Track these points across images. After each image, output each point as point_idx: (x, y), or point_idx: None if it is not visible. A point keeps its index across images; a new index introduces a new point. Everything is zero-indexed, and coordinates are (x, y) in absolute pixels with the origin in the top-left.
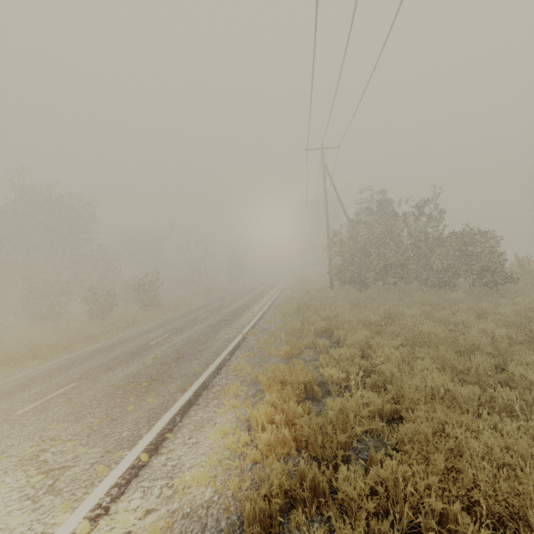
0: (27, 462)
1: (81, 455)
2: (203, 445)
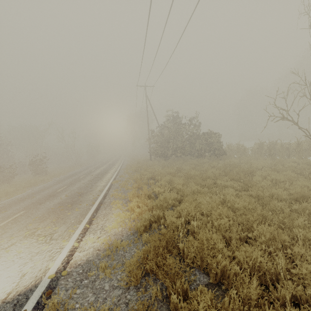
0: (29, 236)
1: (56, 229)
2: (110, 219)
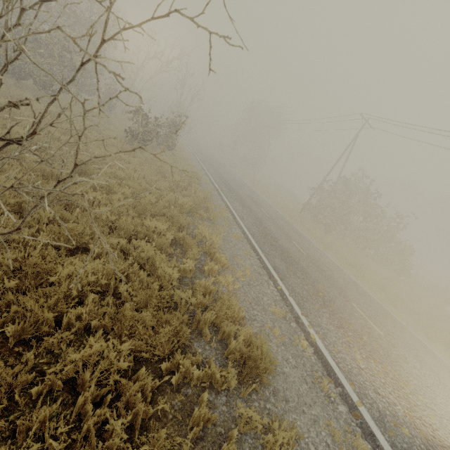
0: None
1: None
2: None
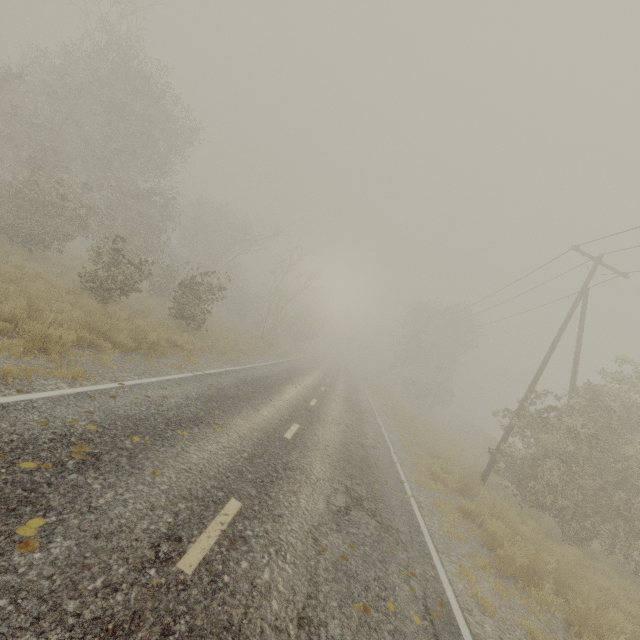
0: None
1: None
2: None
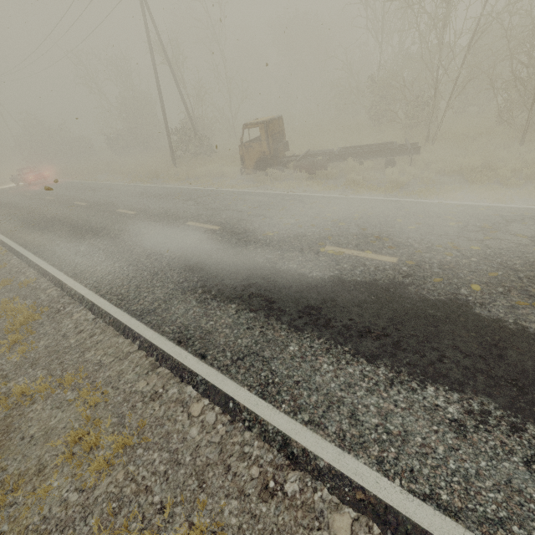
0: None
1: None
2: None
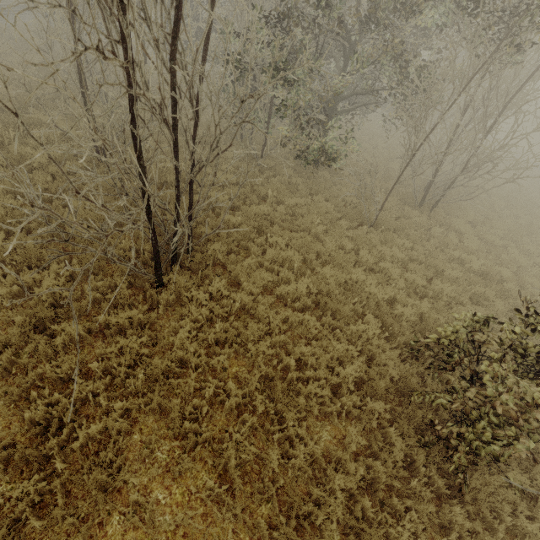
0: None
1: None
2: None
